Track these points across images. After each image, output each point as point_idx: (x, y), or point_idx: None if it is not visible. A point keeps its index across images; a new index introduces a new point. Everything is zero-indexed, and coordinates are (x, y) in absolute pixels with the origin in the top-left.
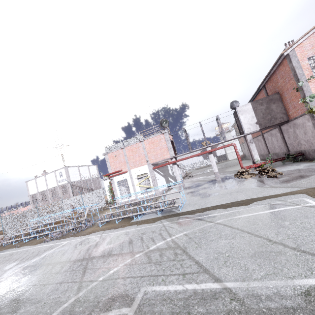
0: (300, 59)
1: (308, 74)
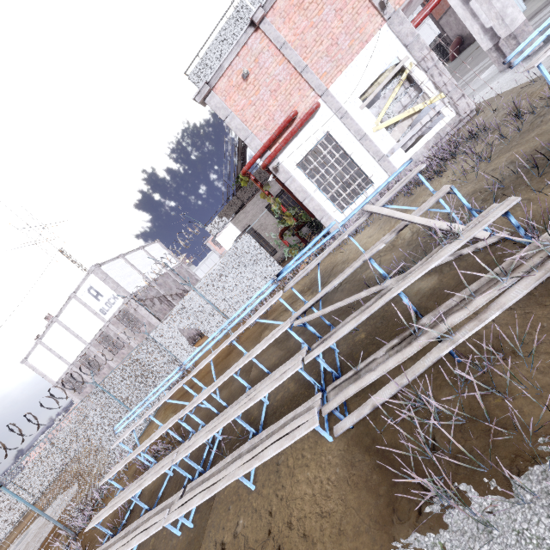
0: None
1: None
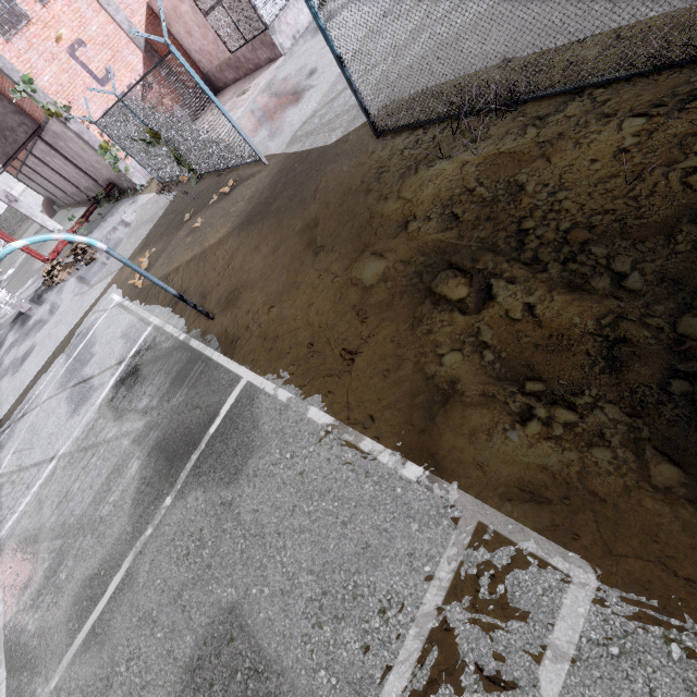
0: None
1: None
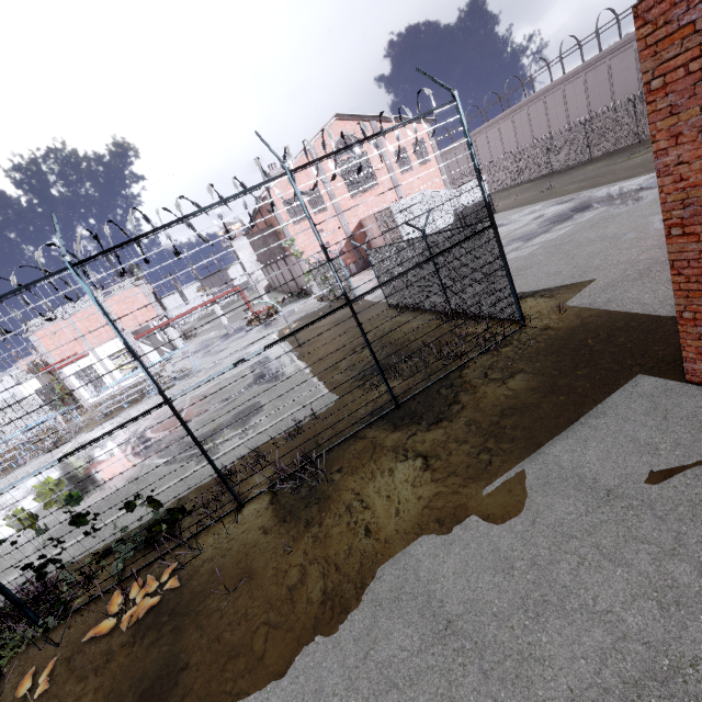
0: (277, 203)
1: (286, 218)
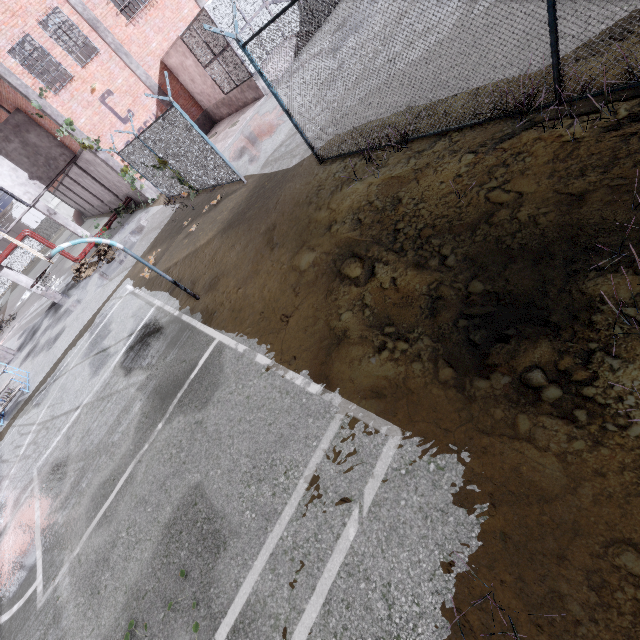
0: None
1: (34, 83)
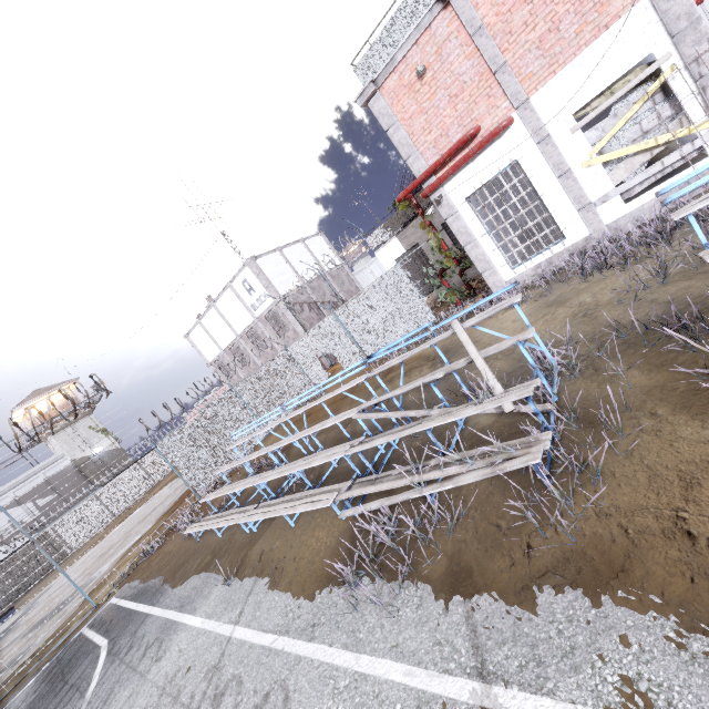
0: None
1: None
